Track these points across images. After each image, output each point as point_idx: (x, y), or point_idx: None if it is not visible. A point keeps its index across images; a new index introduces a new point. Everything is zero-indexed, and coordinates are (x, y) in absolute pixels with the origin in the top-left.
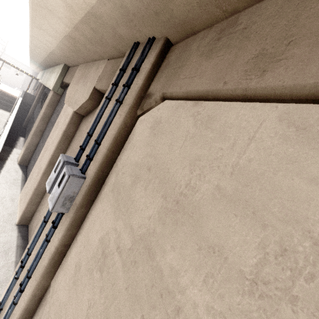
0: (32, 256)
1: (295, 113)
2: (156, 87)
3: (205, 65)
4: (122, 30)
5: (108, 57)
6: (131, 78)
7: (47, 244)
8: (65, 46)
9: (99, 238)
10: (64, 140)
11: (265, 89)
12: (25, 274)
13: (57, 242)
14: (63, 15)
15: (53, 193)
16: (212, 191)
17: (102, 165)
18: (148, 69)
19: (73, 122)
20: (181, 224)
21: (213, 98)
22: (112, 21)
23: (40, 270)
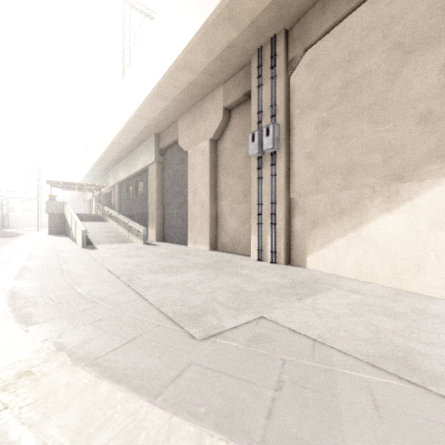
0: (265, 202)
1: (369, 2)
2: (295, 52)
3: (324, 18)
4: (250, 45)
5: (224, 81)
6: (274, 61)
7: (275, 178)
8: (175, 102)
9: (314, 128)
10: (212, 166)
11: (357, 3)
12: (268, 212)
13: (283, 166)
14: (199, 64)
15: (266, 143)
16: (359, 42)
17: (285, 111)
18: (283, 49)
19: (212, 149)
20: (354, 61)
21: (338, 23)
22: (244, 42)
23: (282, 189)
